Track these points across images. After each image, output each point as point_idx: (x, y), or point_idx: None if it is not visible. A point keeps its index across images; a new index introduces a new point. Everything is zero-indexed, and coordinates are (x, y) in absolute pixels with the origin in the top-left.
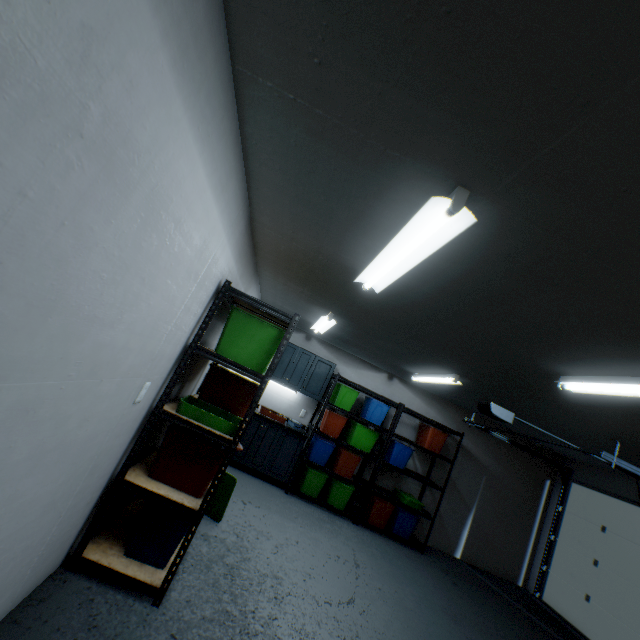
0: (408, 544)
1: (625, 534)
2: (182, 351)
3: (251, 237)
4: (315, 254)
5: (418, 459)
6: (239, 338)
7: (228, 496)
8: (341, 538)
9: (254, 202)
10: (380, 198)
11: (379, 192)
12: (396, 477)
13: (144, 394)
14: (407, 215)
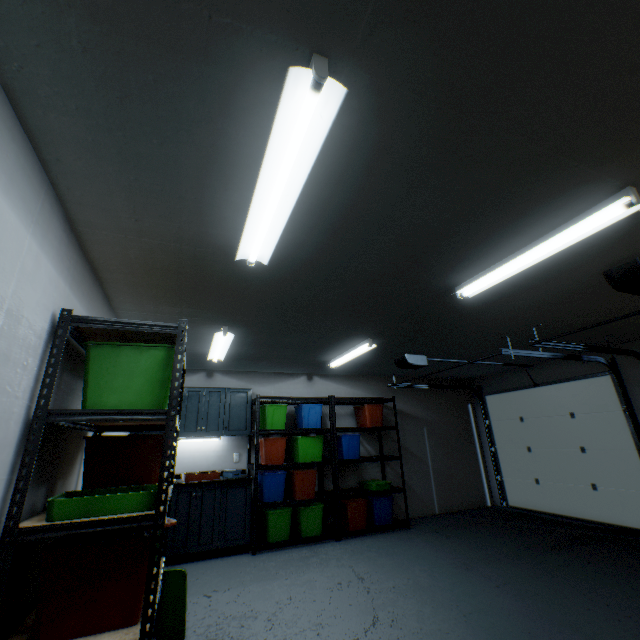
0: (394, 528)
1: (536, 414)
2: (24, 431)
3: (82, 253)
4: (177, 245)
5: (367, 442)
6: (113, 379)
7: (182, 599)
8: (333, 563)
9: (63, 189)
10: (228, 112)
11: (224, 102)
12: (355, 471)
13: None
14: (267, 129)
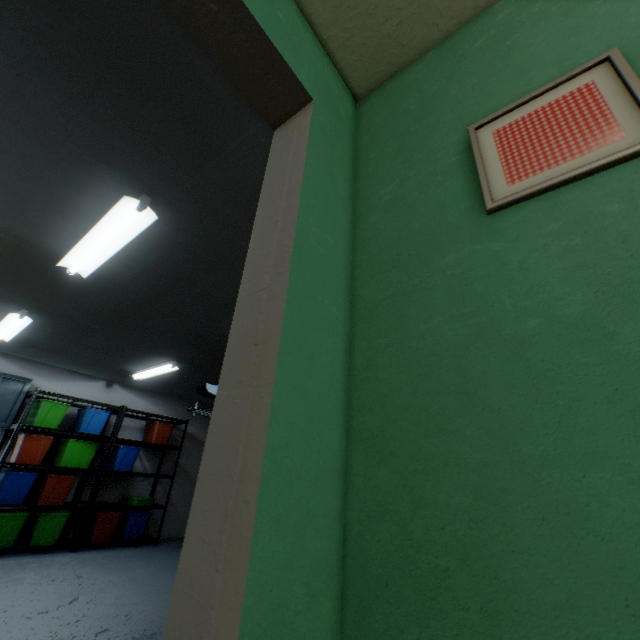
0: (142, 543)
1: None
2: None
3: None
4: (3, 234)
5: (148, 459)
6: None
7: None
8: (56, 567)
9: None
10: (82, 190)
11: (81, 185)
12: (124, 485)
13: None
14: (108, 208)
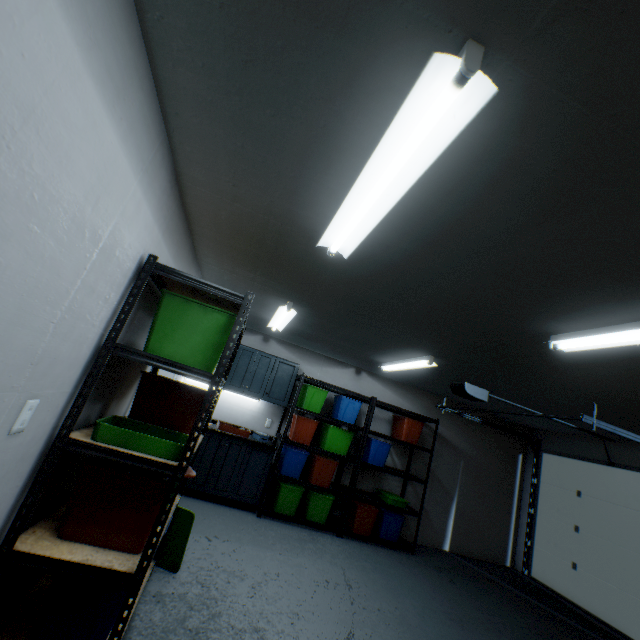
0: (397, 547)
1: (600, 495)
2: (94, 354)
3: (181, 204)
4: (265, 217)
5: (396, 454)
6: (176, 330)
7: (185, 537)
8: (327, 557)
9: (176, 142)
10: (350, 93)
11: (349, 81)
12: (376, 477)
13: (29, 418)
14: (387, 119)
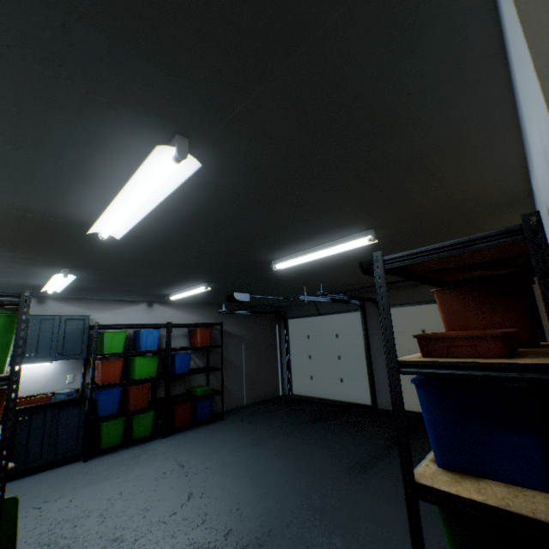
0: (212, 421)
1: (318, 334)
2: None
3: None
4: (20, 212)
5: (197, 357)
6: None
7: (14, 520)
8: (160, 457)
9: None
10: (95, 146)
11: (92, 139)
12: (185, 380)
13: None
14: (132, 162)
